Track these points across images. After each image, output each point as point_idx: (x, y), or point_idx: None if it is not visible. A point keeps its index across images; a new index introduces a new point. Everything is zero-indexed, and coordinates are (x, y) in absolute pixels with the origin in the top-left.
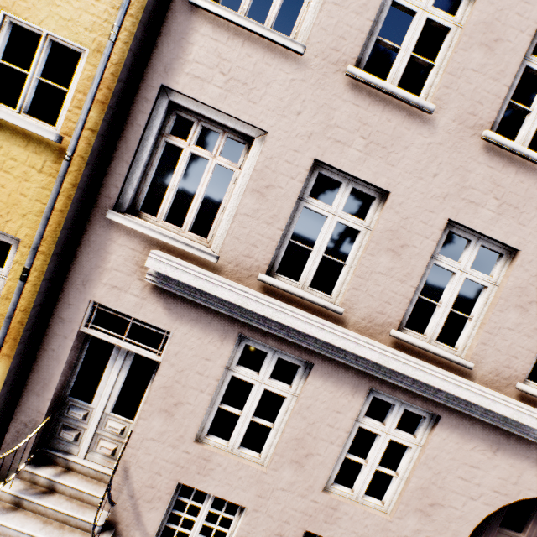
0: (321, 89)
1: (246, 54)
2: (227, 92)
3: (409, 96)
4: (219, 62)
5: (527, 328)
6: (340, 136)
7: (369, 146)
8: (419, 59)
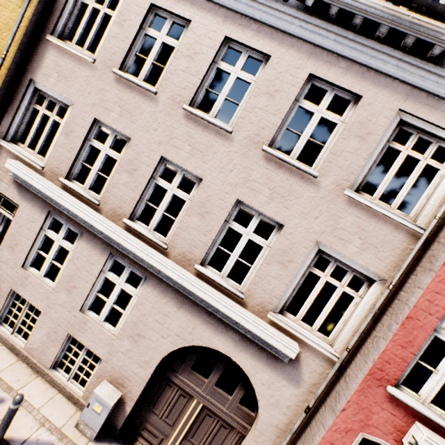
0: (102, 81)
1: (69, 63)
2: (58, 82)
3: (143, 84)
4: (56, 67)
5: (204, 229)
6: (108, 106)
7: (122, 112)
8: (158, 65)
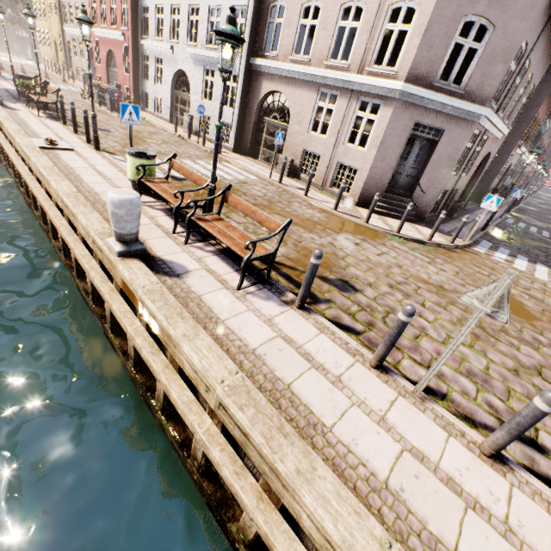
0: None
1: None
2: None
3: None
4: None
5: None
6: None
7: None
8: None
